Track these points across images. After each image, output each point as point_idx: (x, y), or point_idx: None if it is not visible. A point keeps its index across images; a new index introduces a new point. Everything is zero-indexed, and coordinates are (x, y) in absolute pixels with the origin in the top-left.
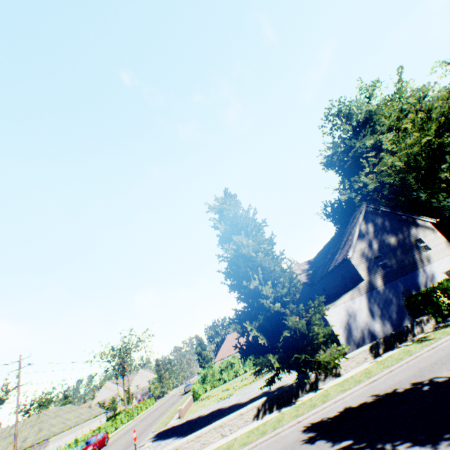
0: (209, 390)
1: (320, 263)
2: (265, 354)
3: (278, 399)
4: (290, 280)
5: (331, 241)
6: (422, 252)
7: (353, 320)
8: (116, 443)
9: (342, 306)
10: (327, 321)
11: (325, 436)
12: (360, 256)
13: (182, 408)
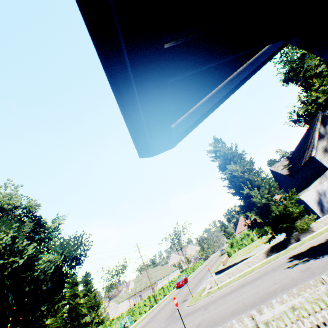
0: (237, 251)
1: (295, 159)
2: (263, 226)
3: (276, 248)
4: (268, 185)
5: (301, 141)
6: None
7: (323, 197)
8: (192, 280)
9: (313, 190)
10: (303, 201)
11: (297, 258)
12: (322, 153)
13: (223, 260)
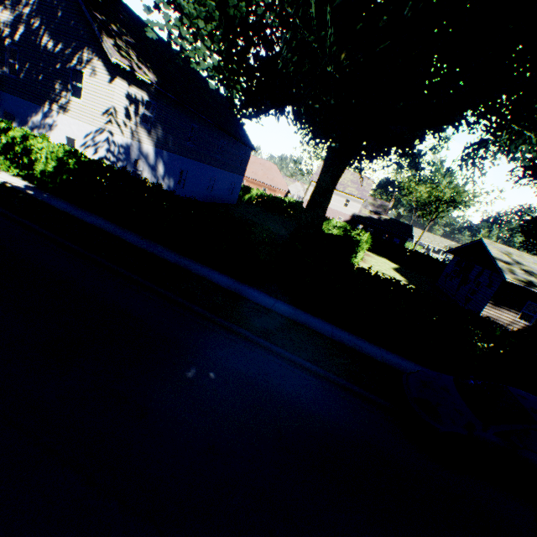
0: None
1: None
2: None
3: None
4: None
5: None
6: (68, 93)
7: None
8: None
9: None
10: None
11: None
12: None
13: None
